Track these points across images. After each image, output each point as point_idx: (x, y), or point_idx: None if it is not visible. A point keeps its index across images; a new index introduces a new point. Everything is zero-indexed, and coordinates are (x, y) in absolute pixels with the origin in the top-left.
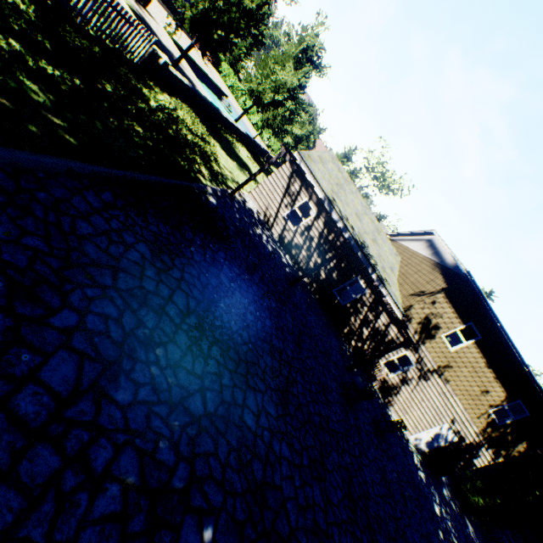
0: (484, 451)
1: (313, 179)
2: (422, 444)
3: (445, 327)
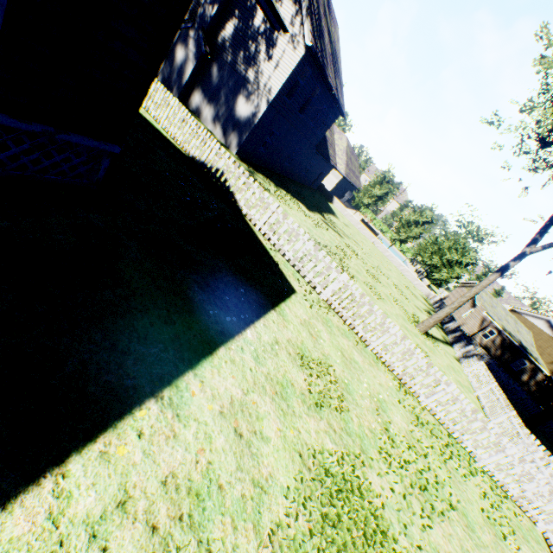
0: None
1: (494, 322)
2: None
3: None
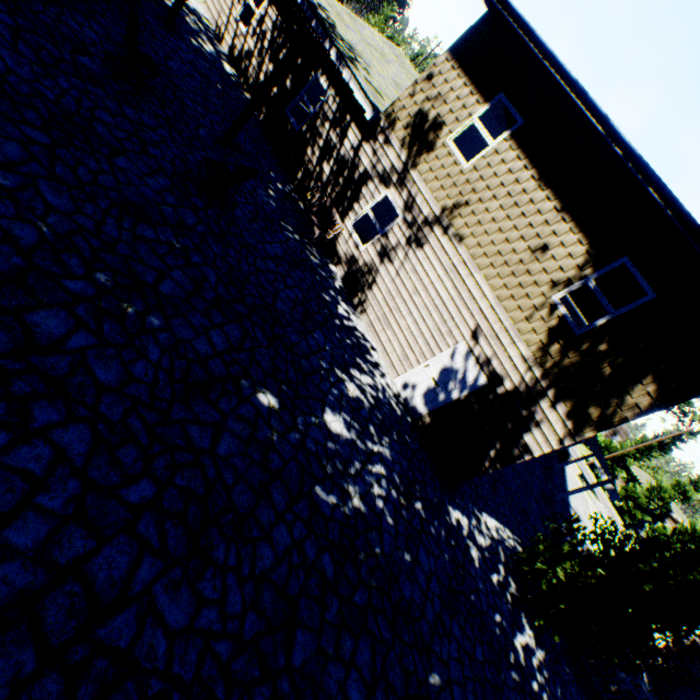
0: (549, 412)
1: None
2: (419, 397)
3: (453, 120)
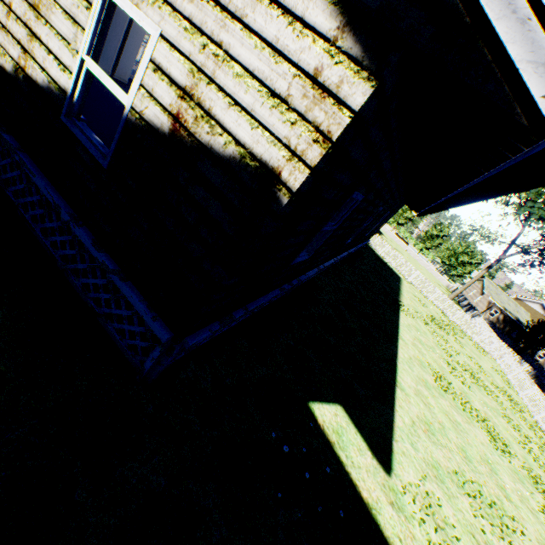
0: None
1: (497, 304)
2: None
3: None
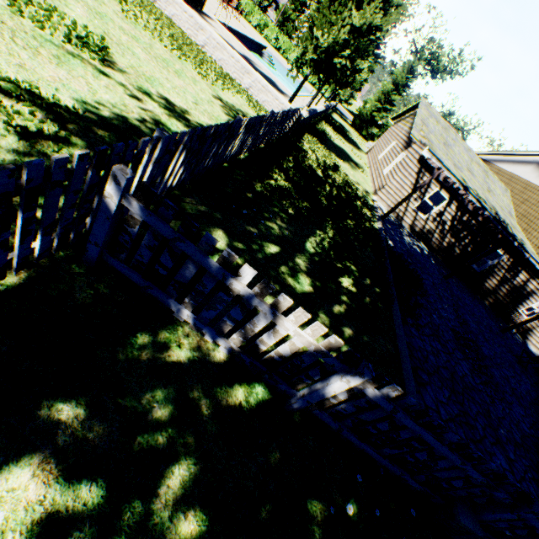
0: None
1: (446, 171)
2: None
3: None
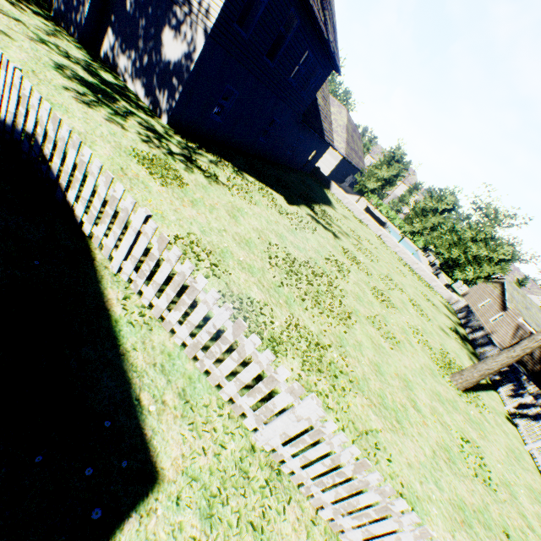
0: None
1: (533, 330)
2: None
3: None
